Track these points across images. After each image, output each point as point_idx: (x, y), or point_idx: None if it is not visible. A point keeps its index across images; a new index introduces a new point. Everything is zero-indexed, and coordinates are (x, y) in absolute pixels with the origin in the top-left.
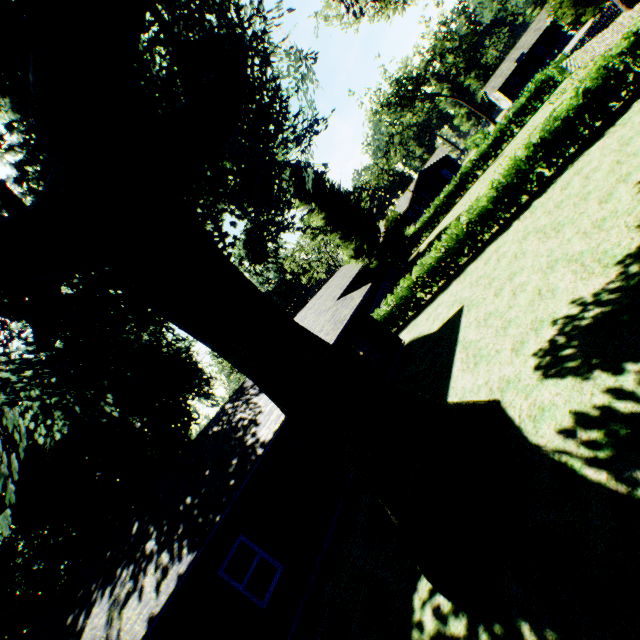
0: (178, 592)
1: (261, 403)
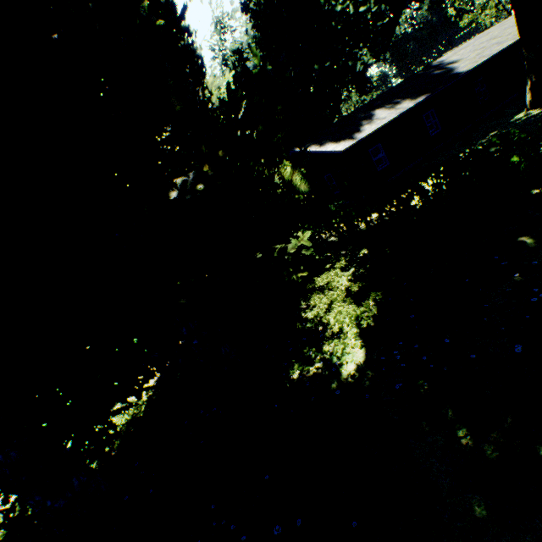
0: (411, 112)
1: (454, 66)
